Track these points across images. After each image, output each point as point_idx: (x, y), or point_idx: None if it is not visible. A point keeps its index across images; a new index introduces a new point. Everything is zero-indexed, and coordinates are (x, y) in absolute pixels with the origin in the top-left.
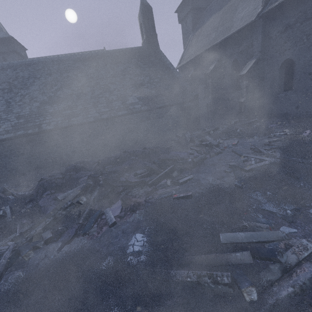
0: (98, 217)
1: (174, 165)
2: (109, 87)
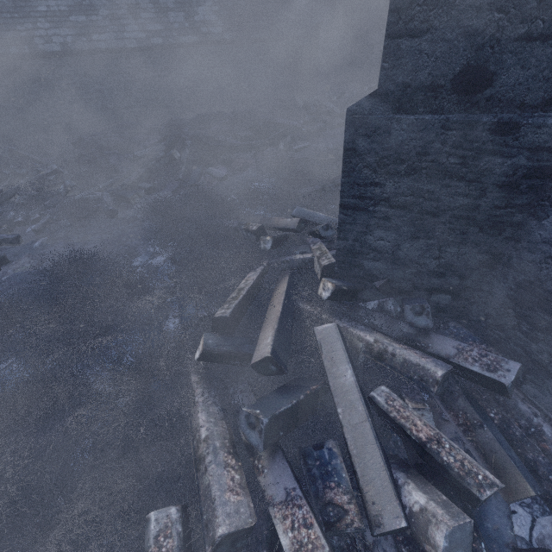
0: (201, 175)
1: (286, 129)
2: None
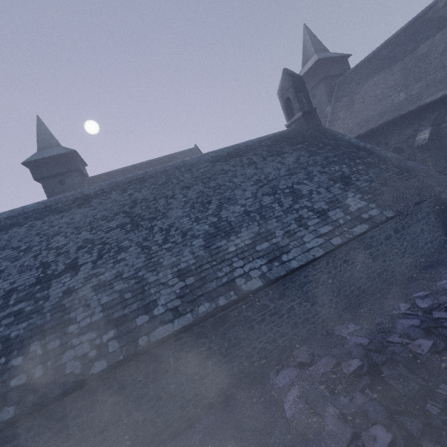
0: None
1: None
2: (298, 189)
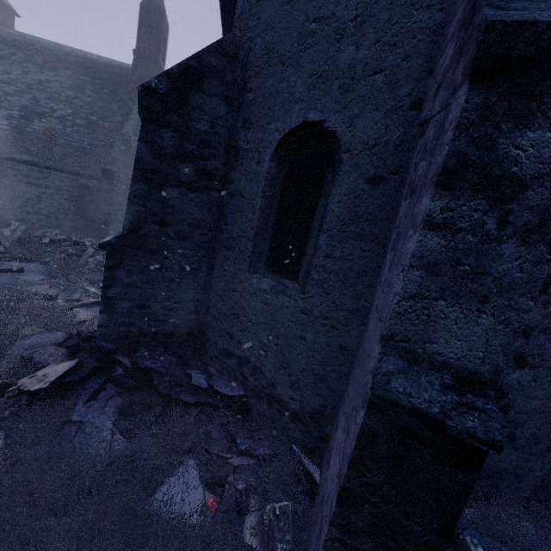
0: None
1: None
2: None
